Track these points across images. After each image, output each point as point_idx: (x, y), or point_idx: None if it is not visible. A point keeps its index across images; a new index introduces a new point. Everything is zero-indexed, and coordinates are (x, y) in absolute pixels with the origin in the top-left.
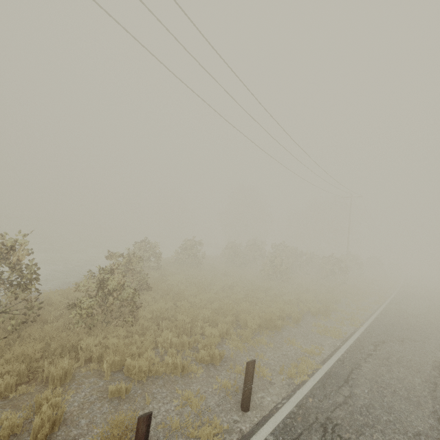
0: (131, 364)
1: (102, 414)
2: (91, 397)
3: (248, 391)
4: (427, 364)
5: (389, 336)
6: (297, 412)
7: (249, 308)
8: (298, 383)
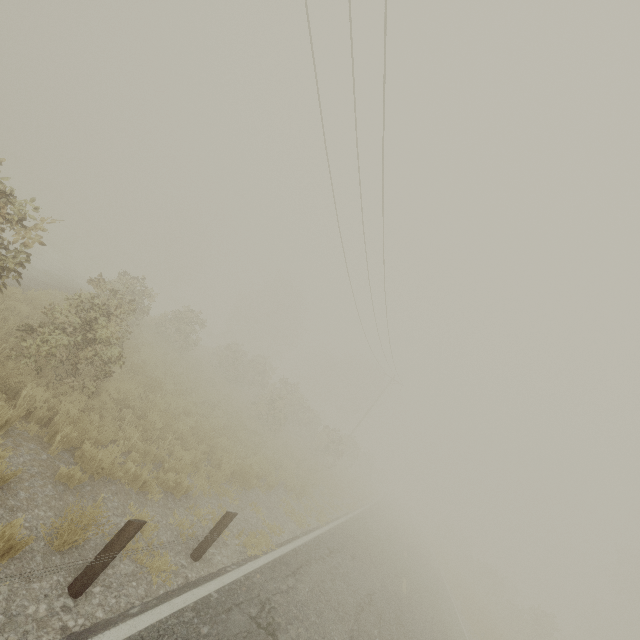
0: (89, 451)
1: (44, 495)
2: (32, 468)
3: (211, 541)
4: (365, 589)
5: (346, 548)
6: (244, 582)
7: (227, 445)
8: (250, 555)
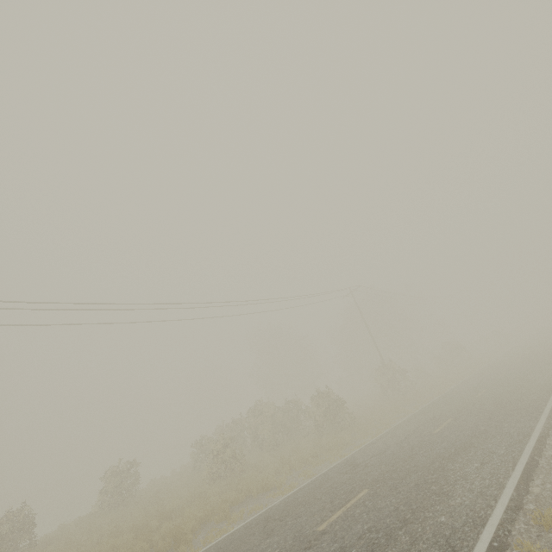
0: None
1: None
2: None
3: None
4: None
5: None
6: None
7: None
8: None
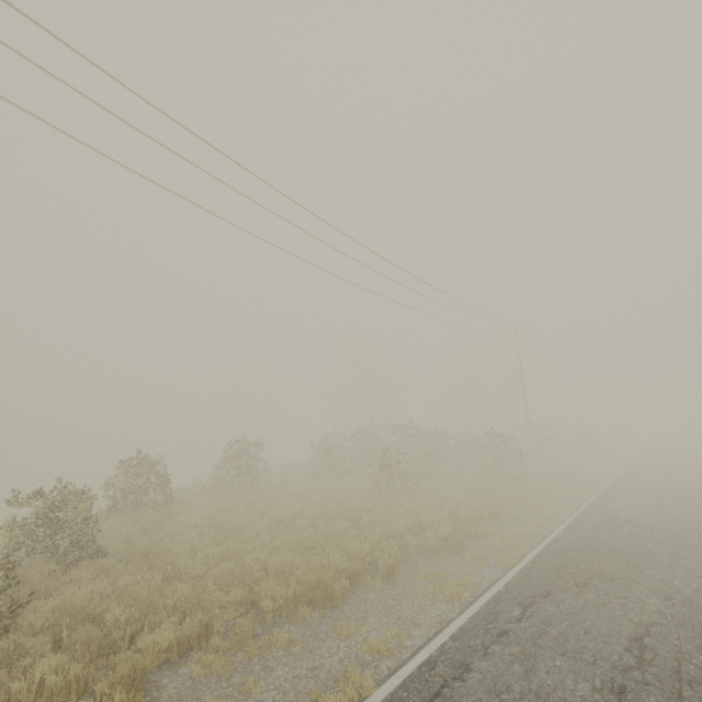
0: None
1: None
2: None
3: None
4: (621, 634)
5: (564, 577)
6: None
7: (297, 561)
8: None
